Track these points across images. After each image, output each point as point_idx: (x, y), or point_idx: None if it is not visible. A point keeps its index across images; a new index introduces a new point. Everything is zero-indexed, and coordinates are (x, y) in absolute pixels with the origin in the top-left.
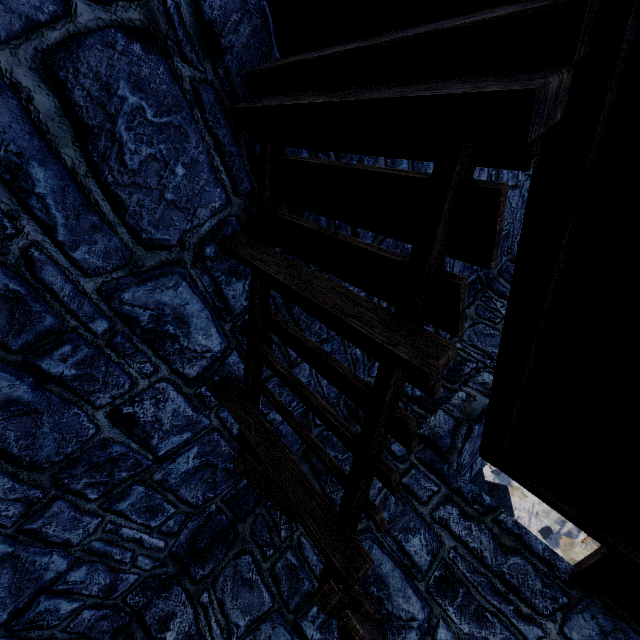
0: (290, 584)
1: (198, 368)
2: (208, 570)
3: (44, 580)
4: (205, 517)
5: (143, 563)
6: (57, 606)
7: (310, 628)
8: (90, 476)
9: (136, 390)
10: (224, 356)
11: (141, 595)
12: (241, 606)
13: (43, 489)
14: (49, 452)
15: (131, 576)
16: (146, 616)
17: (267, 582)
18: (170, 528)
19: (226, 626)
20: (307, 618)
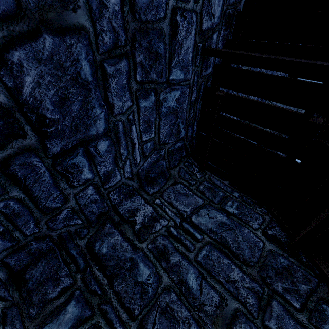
0: (211, 194)
1: (206, 25)
2: (156, 190)
3: (89, 133)
4: (158, 157)
5: (126, 169)
6: (82, 167)
7: (231, 209)
8: (144, 56)
9: (187, 6)
10: (214, 30)
11: (117, 195)
12: (184, 203)
13: (126, 38)
14: (143, 4)
15: (118, 175)
16: (119, 209)
17: (196, 193)
18: (146, 150)
19: (177, 212)
20: (227, 205)
